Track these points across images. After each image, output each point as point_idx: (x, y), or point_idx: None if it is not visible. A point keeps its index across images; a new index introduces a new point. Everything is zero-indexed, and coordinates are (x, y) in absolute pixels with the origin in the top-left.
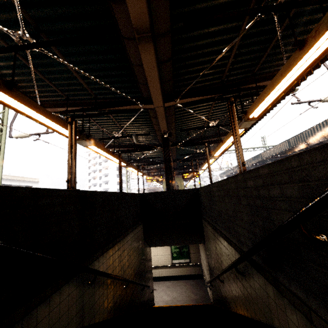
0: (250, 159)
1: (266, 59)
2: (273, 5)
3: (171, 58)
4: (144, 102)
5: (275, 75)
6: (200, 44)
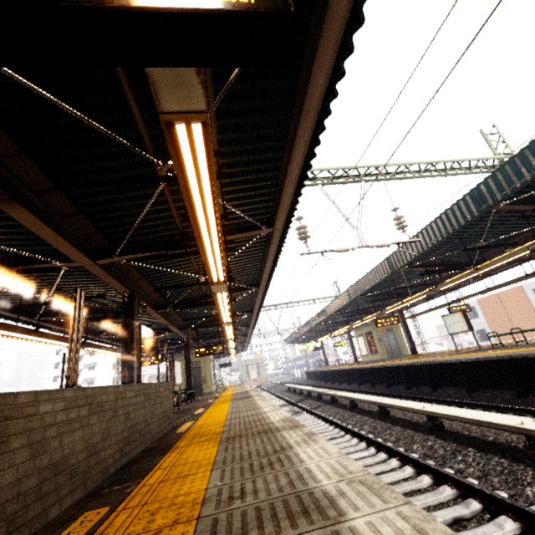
0: (315, 316)
1: (230, 210)
2: (166, 176)
3: (79, 211)
4: (67, 258)
5: (253, 226)
6: (118, 197)
